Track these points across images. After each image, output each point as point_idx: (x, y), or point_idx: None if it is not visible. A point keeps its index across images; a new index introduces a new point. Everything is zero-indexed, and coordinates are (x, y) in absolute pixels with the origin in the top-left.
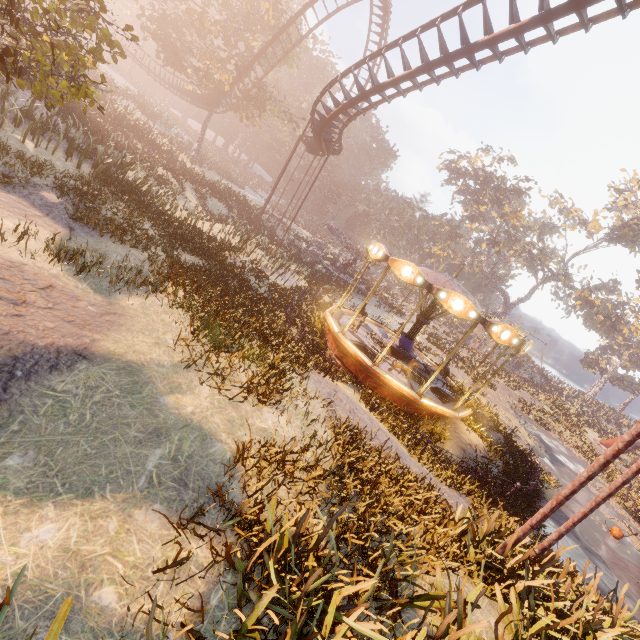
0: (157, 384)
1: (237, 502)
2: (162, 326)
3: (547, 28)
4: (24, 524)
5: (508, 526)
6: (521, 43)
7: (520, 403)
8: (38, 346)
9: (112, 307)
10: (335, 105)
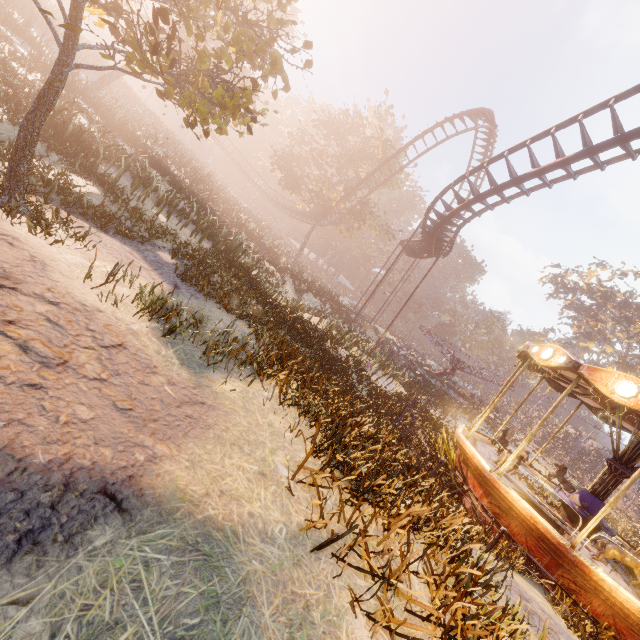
0: (260, 607)
1: None
2: (270, 435)
3: None
4: None
5: None
6: None
7: None
8: (30, 463)
9: (200, 391)
10: (459, 201)
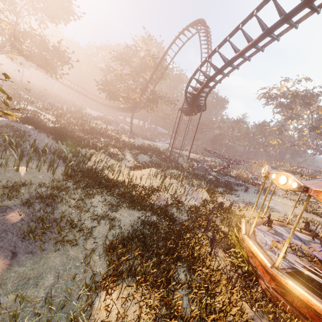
0: None
1: None
2: None
3: None
4: None
5: None
6: None
7: None
8: None
9: None
10: (200, 84)
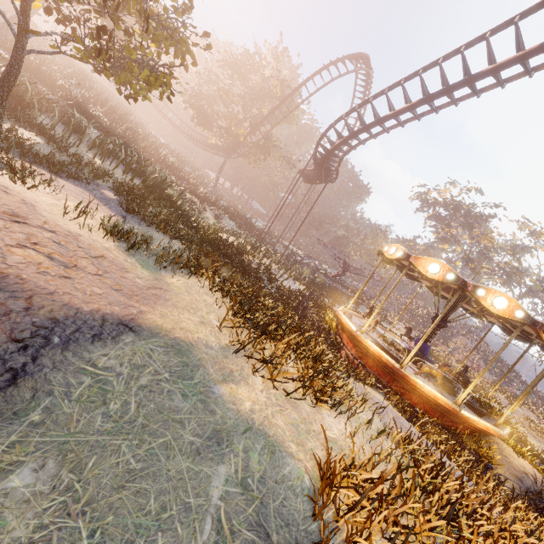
0: (208, 368)
1: None
2: (205, 306)
3: None
4: None
5: None
6: (526, 68)
7: (527, 421)
8: (83, 310)
9: (158, 282)
10: (339, 138)
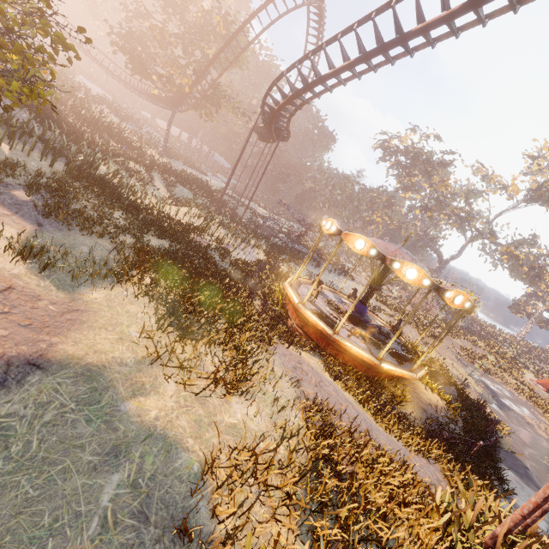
0: (118, 388)
1: (206, 531)
2: (126, 318)
3: (477, 12)
4: None
5: (487, 503)
6: (452, 29)
7: (462, 351)
8: None
9: (75, 303)
10: (282, 97)
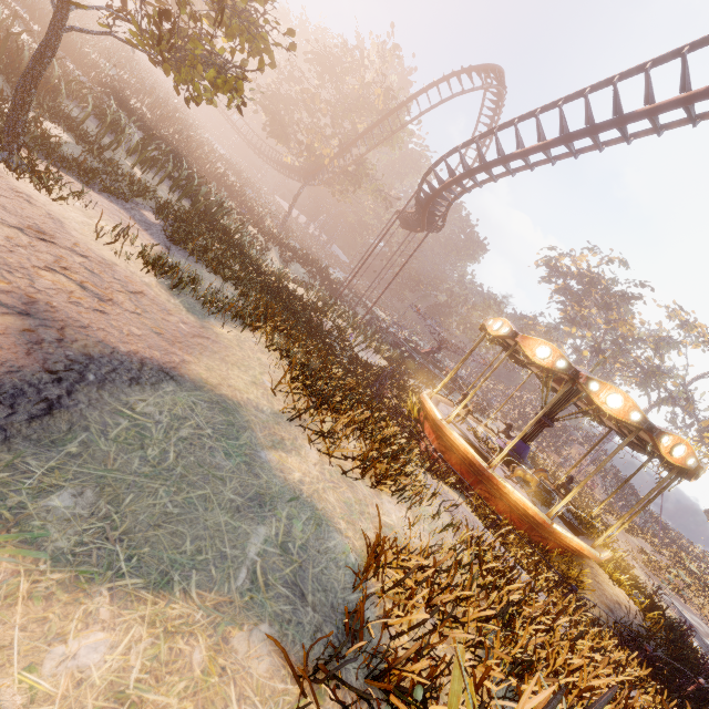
0: (256, 432)
1: (376, 643)
2: (259, 365)
3: None
4: (57, 624)
5: None
6: (690, 114)
7: (641, 554)
8: (119, 350)
9: (205, 331)
10: (450, 175)
